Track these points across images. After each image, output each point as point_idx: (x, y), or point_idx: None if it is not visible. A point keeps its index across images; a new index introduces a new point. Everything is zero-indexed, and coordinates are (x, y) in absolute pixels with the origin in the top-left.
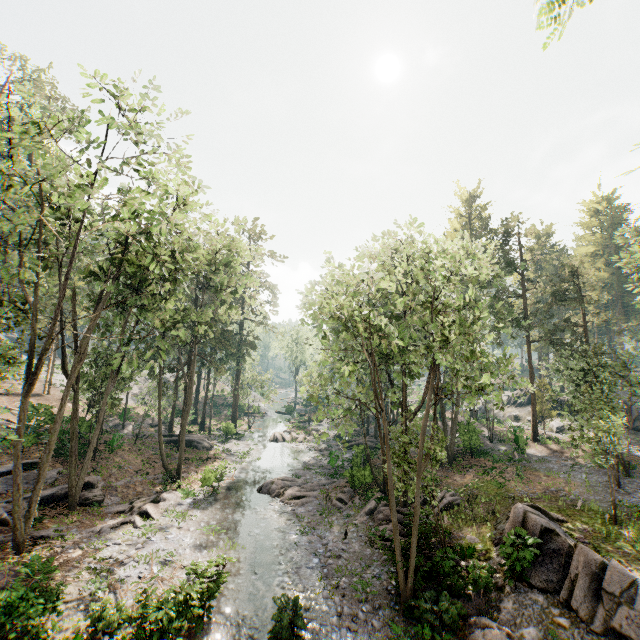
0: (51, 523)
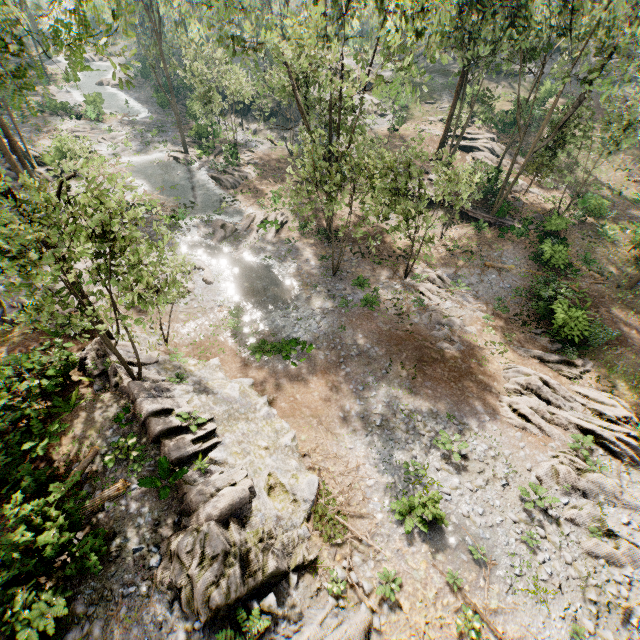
0: None
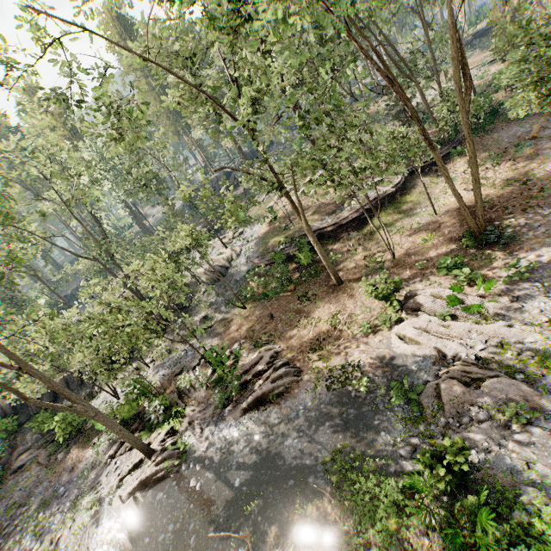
0: None
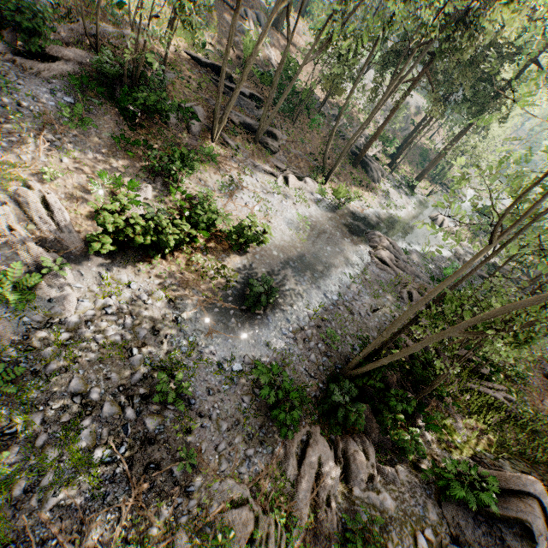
0: (239, 140)
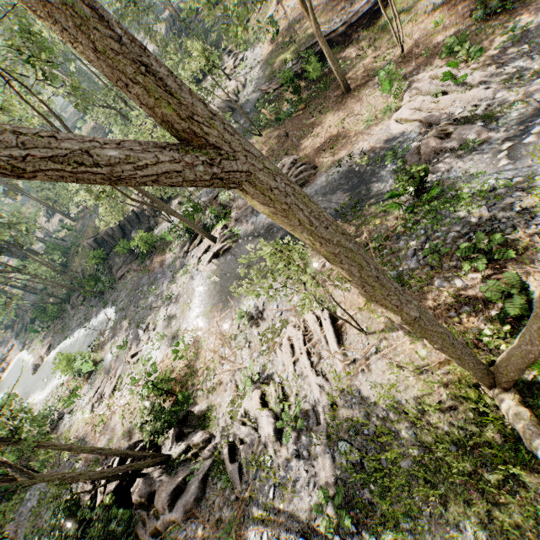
0: None
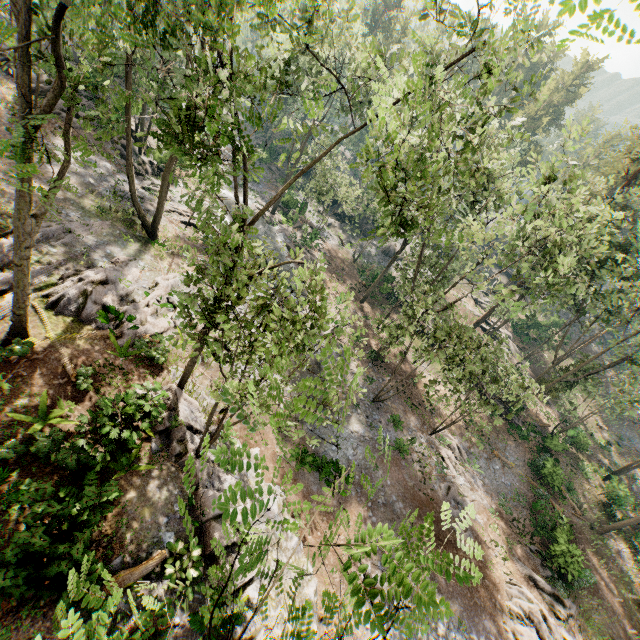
0: None
